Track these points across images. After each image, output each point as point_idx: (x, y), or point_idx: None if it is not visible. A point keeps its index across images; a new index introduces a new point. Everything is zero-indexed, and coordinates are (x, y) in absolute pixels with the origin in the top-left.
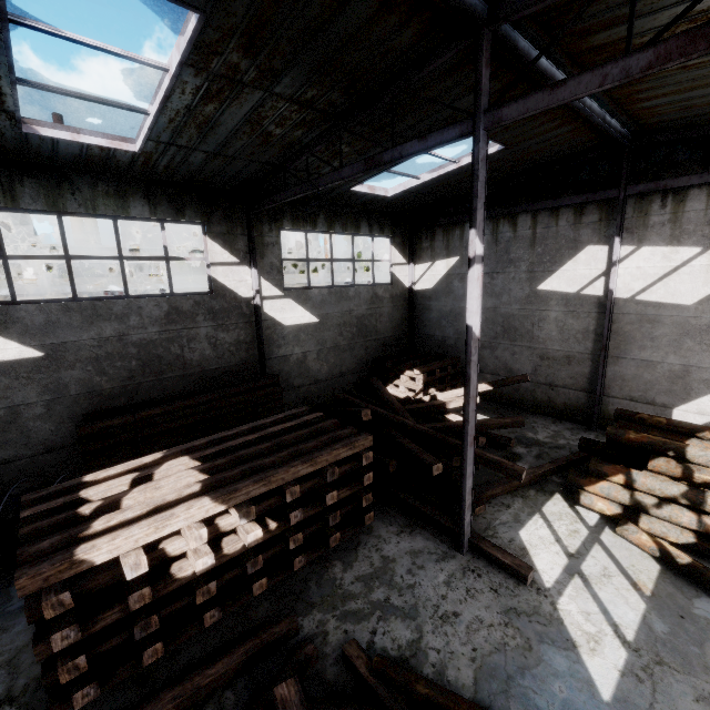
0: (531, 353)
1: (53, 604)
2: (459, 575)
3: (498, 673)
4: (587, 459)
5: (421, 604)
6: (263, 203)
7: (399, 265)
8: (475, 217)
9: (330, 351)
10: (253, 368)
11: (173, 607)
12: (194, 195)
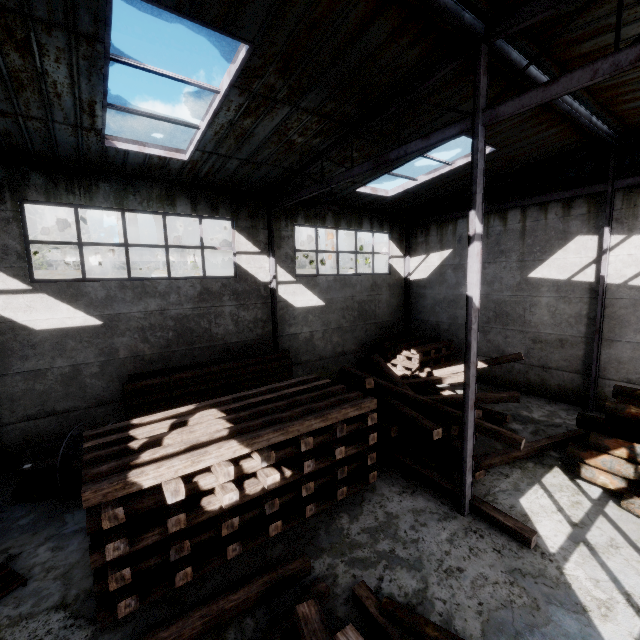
0: (524, 336)
1: (110, 516)
2: (461, 534)
3: (506, 628)
4: (585, 437)
5: (425, 557)
6: (282, 202)
7: (397, 258)
8: (474, 200)
9: (333, 331)
10: (267, 344)
11: (201, 537)
12: (226, 196)
